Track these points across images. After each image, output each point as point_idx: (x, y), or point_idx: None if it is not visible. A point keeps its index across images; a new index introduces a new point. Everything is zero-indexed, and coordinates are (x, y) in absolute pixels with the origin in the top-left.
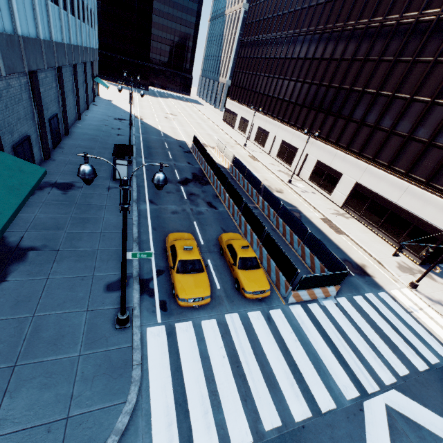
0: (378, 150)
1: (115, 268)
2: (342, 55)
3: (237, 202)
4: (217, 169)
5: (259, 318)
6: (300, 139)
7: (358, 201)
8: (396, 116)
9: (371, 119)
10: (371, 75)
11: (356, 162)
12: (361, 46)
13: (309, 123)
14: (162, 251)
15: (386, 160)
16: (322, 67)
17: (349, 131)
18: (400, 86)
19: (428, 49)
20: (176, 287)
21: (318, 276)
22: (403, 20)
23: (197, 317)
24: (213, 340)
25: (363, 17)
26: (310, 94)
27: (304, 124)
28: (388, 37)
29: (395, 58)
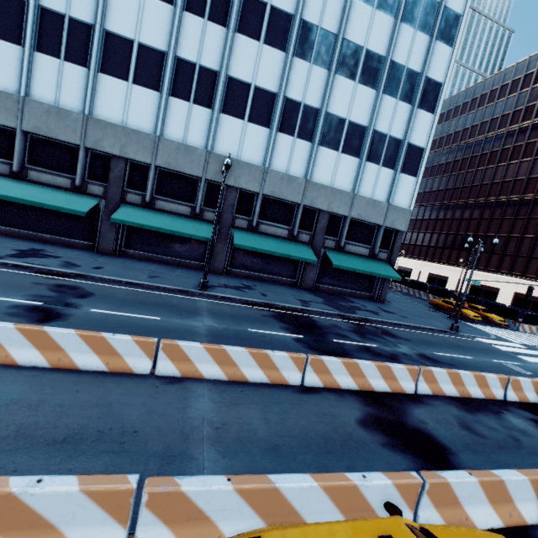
0: (524, 268)
1: (422, 307)
2: (470, 216)
3: (444, 295)
4: (410, 282)
5: (510, 331)
6: (448, 270)
7: (522, 305)
8: (529, 247)
9: (509, 251)
10: (498, 226)
11: (509, 278)
12: (484, 211)
13: (454, 258)
14: (430, 308)
15: (533, 274)
16: (454, 223)
17: (493, 259)
18: (524, 231)
19: (535, 212)
20: (463, 311)
21: (531, 314)
22: (510, 199)
23: (480, 325)
24: (496, 330)
25: (479, 197)
26: (448, 240)
27: (449, 260)
28: (503, 207)
29: (513, 217)
